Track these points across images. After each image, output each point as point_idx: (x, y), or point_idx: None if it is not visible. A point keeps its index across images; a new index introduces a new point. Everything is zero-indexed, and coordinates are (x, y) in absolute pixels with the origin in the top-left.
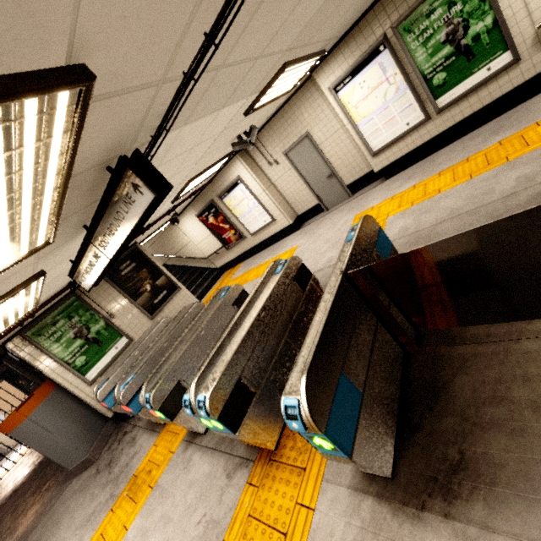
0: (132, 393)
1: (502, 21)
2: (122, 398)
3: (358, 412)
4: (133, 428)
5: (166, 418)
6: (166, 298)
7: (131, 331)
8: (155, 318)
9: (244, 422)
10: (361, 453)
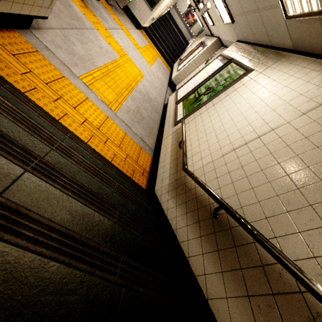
0: None
1: (199, 106)
2: None
3: None
4: None
5: None
6: None
7: None
8: None
9: None
10: None
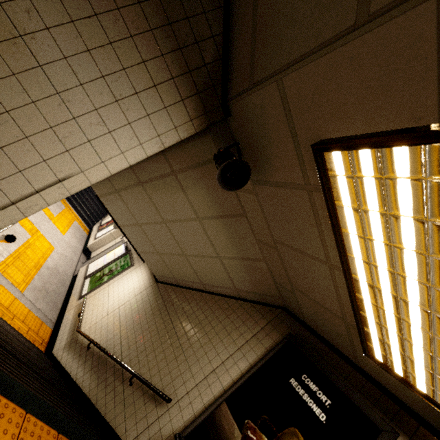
0: None
1: (100, 285)
2: None
3: None
4: None
5: None
6: None
7: None
8: None
9: None
10: None
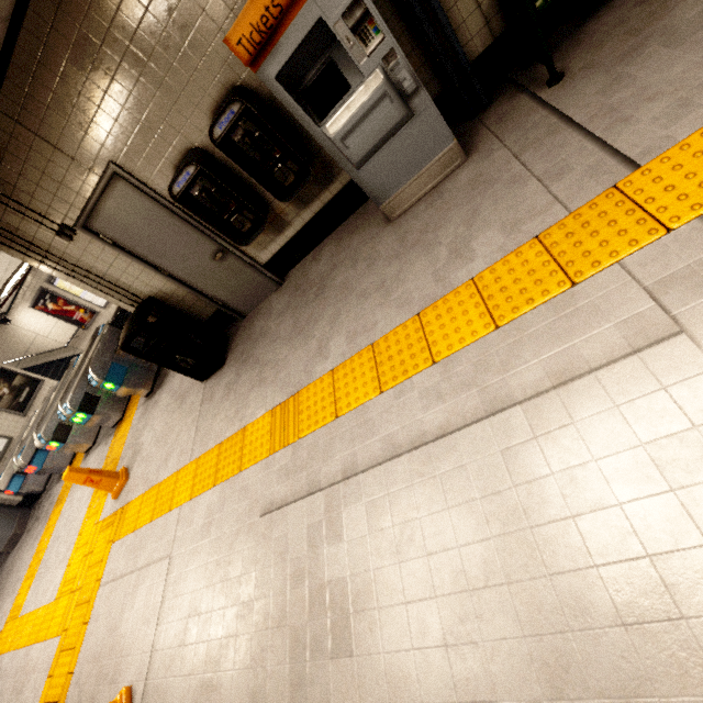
0: (30, 456)
1: None
2: (22, 461)
3: (126, 373)
4: (47, 494)
5: (60, 443)
6: (31, 394)
7: (7, 432)
8: (27, 414)
9: (97, 409)
10: (129, 385)
